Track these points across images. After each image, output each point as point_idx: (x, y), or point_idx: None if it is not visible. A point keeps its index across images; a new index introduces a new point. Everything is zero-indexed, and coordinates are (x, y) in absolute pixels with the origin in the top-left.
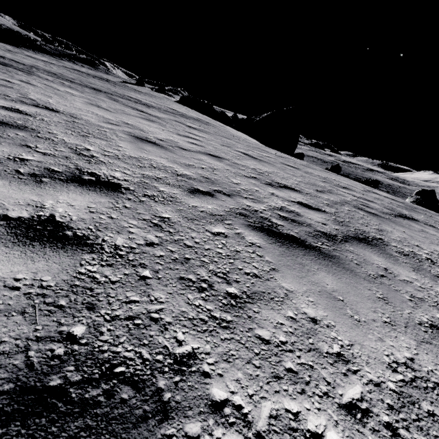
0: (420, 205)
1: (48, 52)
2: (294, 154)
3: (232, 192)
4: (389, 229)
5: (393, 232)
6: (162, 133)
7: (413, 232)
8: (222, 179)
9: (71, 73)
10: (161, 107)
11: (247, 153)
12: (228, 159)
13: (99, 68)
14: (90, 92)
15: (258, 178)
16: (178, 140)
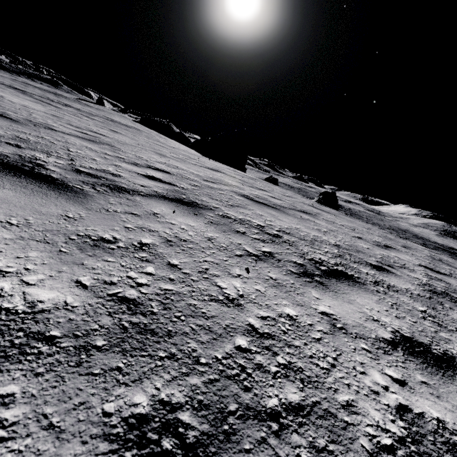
0: (320, 203)
1: (6, 69)
2: (236, 168)
3: (10, 111)
4: (154, 156)
5: (152, 156)
6: (27, 103)
7: (184, 164)
8: (21, 111)
9: (12, 82)
10: (92, 113)
11: (120, 132)
12: (71, 121)
13: (61, 88)
14: (2, 86)
15: (75, 125)
16: (38, 108)
